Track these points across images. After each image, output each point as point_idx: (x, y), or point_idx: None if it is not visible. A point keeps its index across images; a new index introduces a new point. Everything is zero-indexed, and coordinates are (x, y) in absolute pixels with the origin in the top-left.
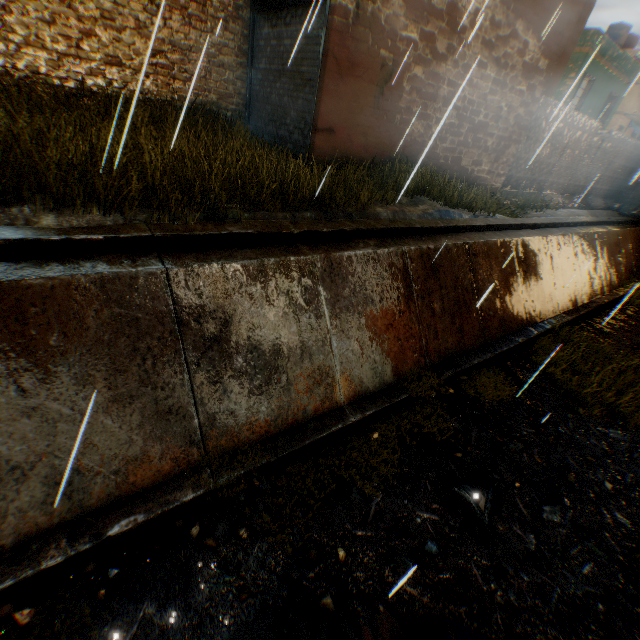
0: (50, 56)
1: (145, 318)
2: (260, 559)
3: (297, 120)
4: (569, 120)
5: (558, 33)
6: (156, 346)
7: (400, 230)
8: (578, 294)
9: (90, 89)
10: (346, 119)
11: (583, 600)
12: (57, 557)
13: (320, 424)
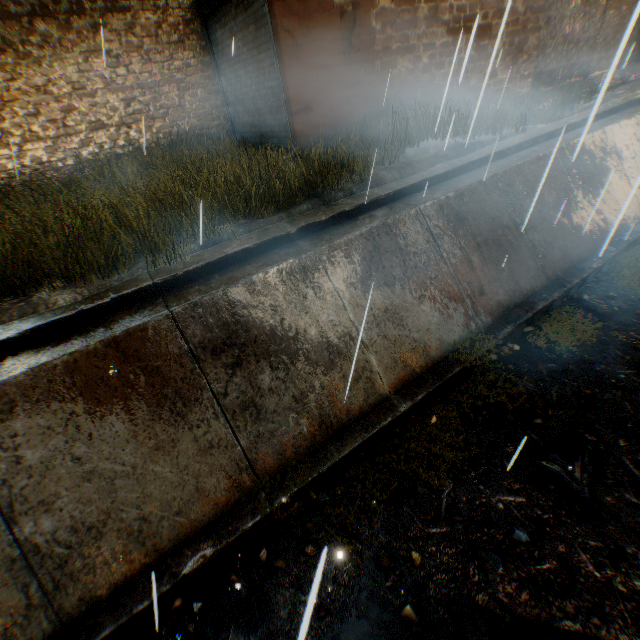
0: (46, 143)
1: (164, 365)
2: (332, 574)
3: (273, 112)
4: None
5: None
6: (181, 388)
7: (410, 188)
8: None
9: (87, 159)
10: (320, 90)
11: None
12: (143, 600)
13: (368, 422)
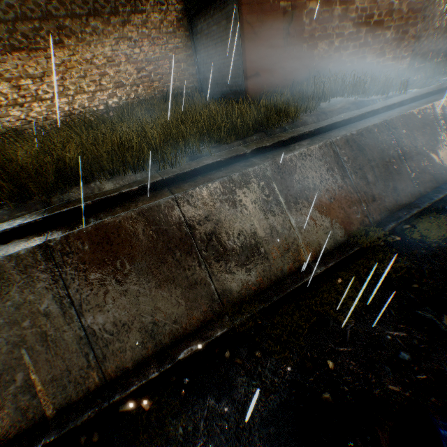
0: (88, 95)
1: (169, 229)
2: (273, 370)
3: (232, 77)
4: None
5: None
6: (179, 244)
7: (325, 128)
8: None
9: (111, 106)
10: (266, 63)
11: None
12: (155, 372)
13: (295, 278)
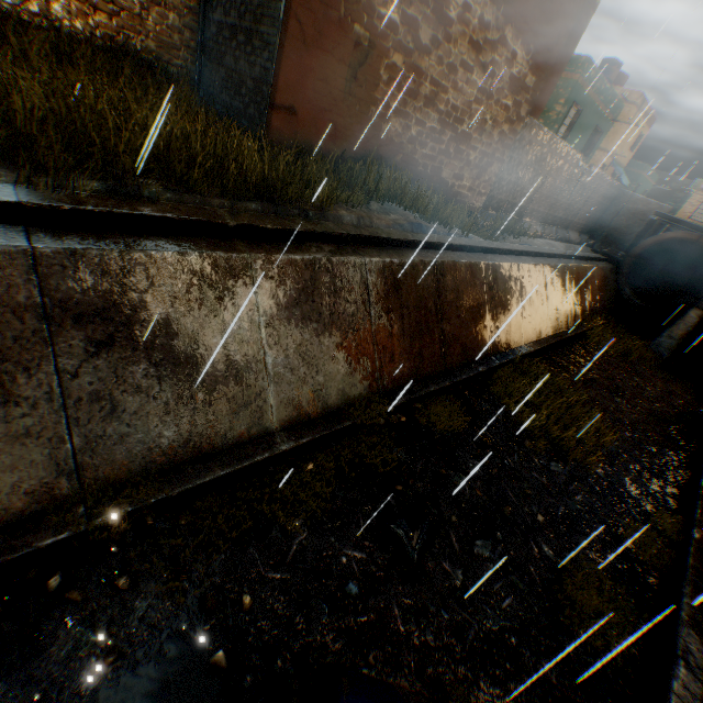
0: None
1: None
2: (142, 613)
3: (254, 91)
4: (553, 147)
5: (548, 50)
6: (12, 348)
7: (363, 238)
8: (544, 326)
9: None
10: (311, 100)
11: (499, 635)
12: None
13: (243, 452)
